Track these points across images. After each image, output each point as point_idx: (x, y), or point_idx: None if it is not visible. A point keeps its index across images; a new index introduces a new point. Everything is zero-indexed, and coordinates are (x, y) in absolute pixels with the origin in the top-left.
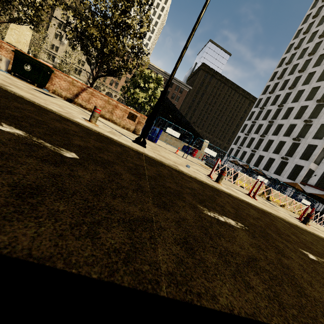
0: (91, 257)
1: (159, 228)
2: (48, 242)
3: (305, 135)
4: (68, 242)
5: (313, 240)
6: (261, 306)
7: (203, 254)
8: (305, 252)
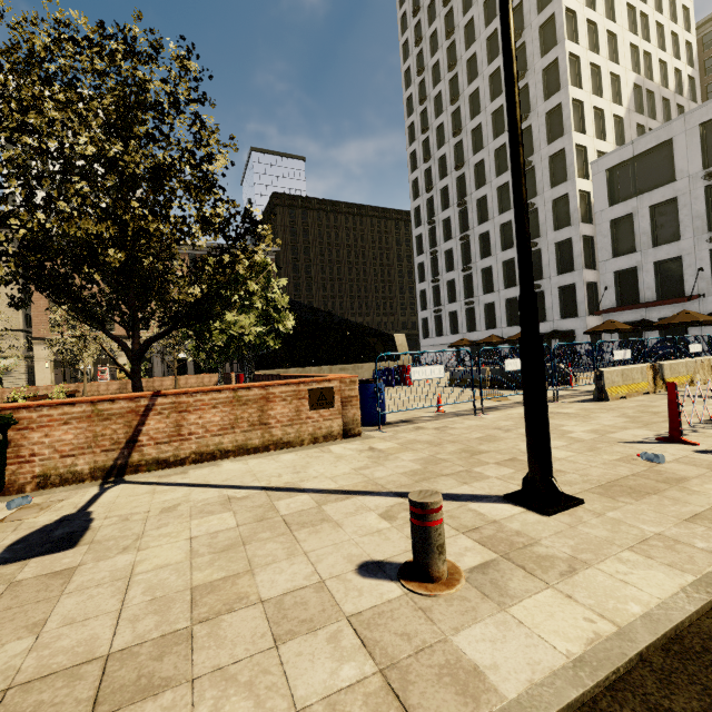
0: None
1: None
2: None
3: (539, 232)
4: None
5: None
6: None
7: None
8: None
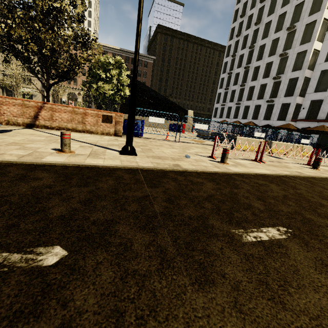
0: None
1: None
2: None
3: (284, 71)
4: None
5: None
6: None
7: None
8: None
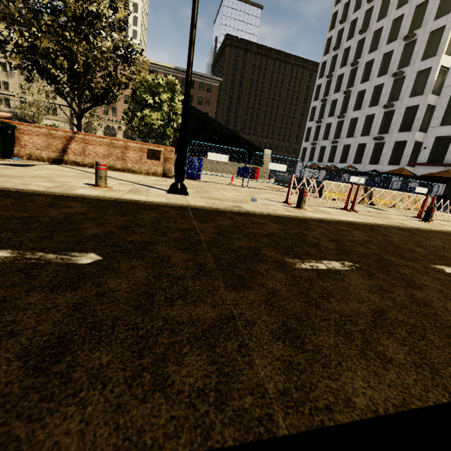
0: (170, 422)
1: (246, 325)
2: (104, 428)
3: (399, 96)
4: (132, 414)
5: (444, 242)
6: (410, 384)
7: (314, 338)
8: (439, 267)
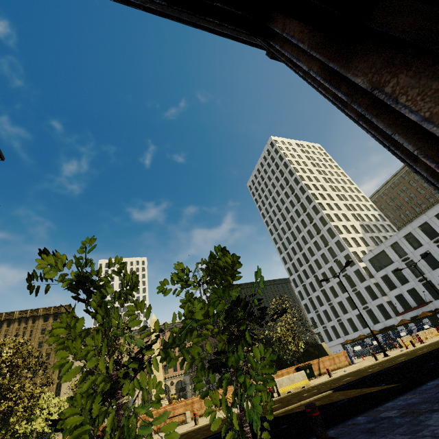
0: None
1: None
2: None
3: (354, 284)
4: None
5: None
6: None
7: None
8: None
